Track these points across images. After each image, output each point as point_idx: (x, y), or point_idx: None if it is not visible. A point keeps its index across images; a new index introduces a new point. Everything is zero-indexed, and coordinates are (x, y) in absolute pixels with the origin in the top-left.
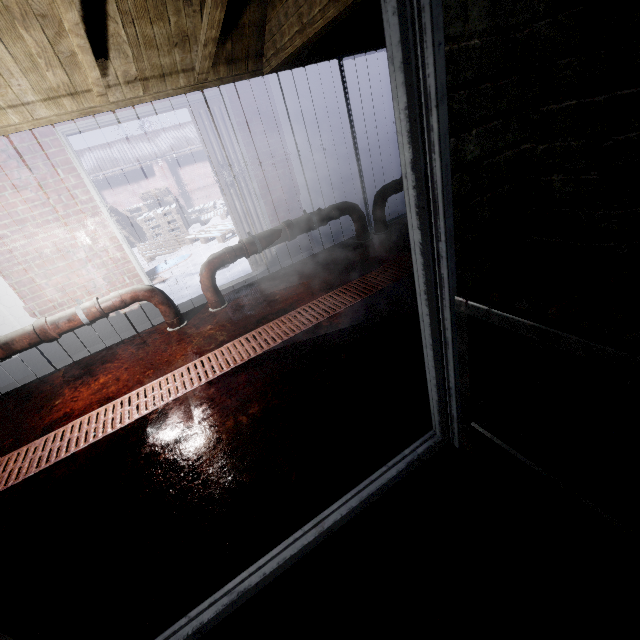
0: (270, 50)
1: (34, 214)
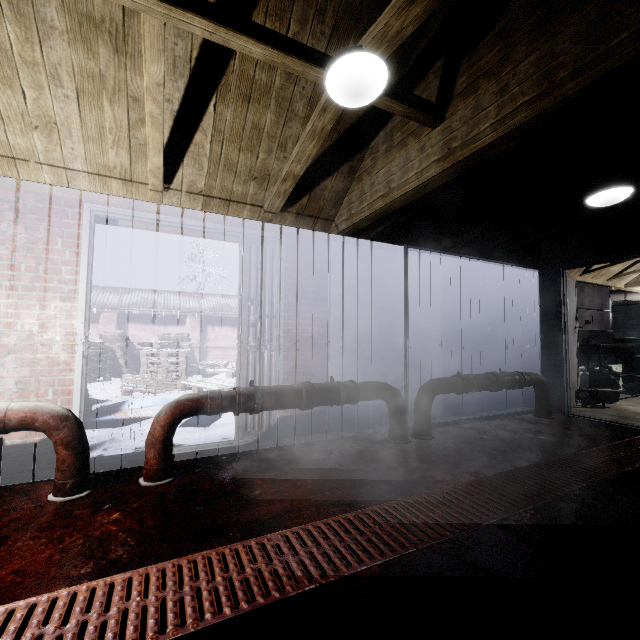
0: (343, 216)
1: None
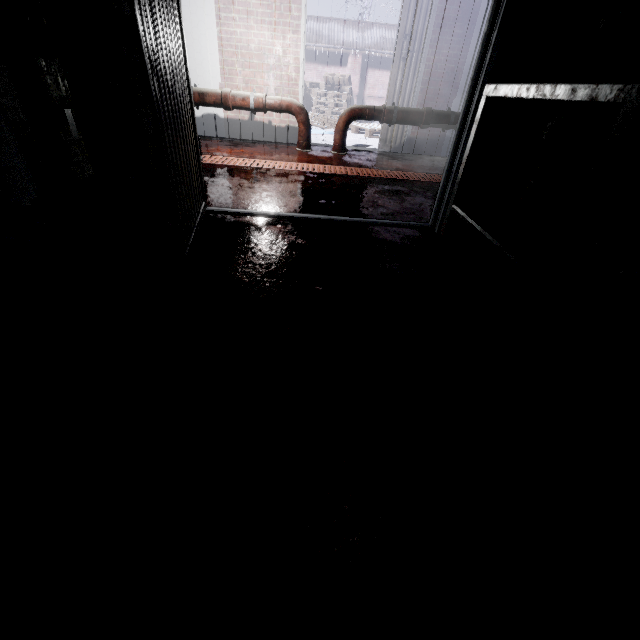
0: None
1: (259, 11)
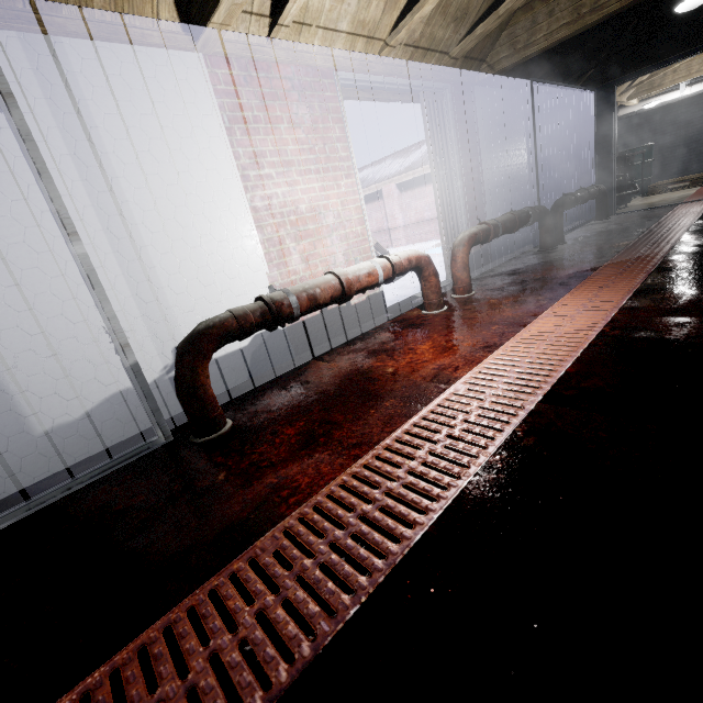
0: (501, 54)
1: (300, 159)
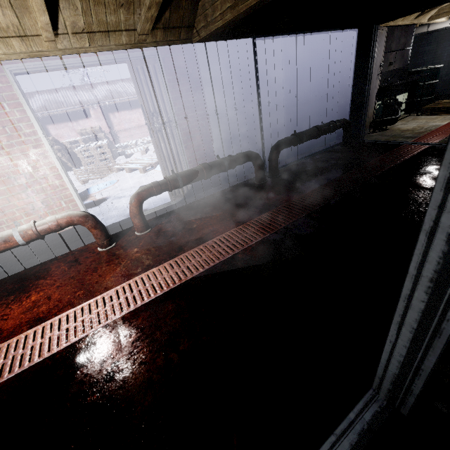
0: (201, 22)
1: None
